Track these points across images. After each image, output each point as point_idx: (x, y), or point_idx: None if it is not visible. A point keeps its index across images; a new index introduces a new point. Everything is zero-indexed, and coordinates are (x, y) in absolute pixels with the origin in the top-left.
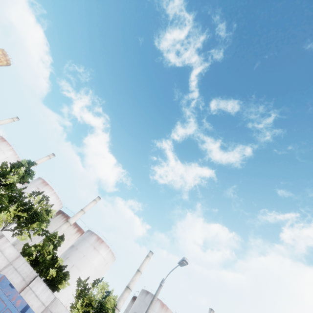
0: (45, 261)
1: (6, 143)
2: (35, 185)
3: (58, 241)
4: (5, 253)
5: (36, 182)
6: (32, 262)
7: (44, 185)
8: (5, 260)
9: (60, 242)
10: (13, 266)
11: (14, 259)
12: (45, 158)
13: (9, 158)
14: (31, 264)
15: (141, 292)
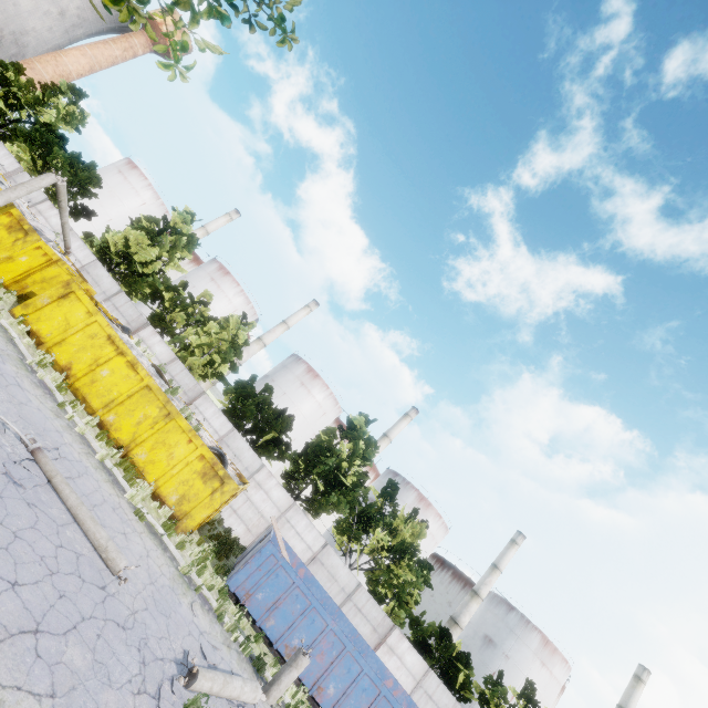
0: (421, 627)
1: (231, 278)
2: (296, 377)
3: (424, 576)
4: (406, 662)
5: (297, 368)
6: (419, 647)
7: (312, 377)
8: (410, 676)
9: (429, 579)
10: (425, 691)
11: (422, 676)
12: (302, 313)
13: (238, 311)
14: (415, 649)
15: (495, 600)
